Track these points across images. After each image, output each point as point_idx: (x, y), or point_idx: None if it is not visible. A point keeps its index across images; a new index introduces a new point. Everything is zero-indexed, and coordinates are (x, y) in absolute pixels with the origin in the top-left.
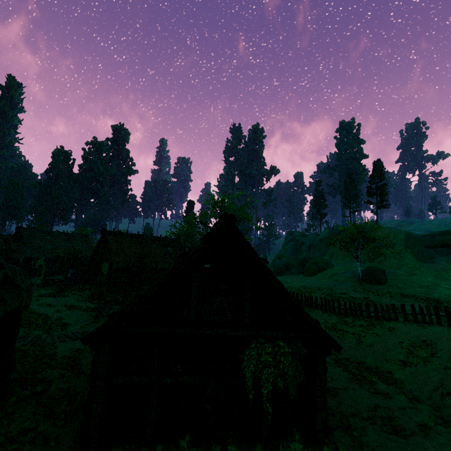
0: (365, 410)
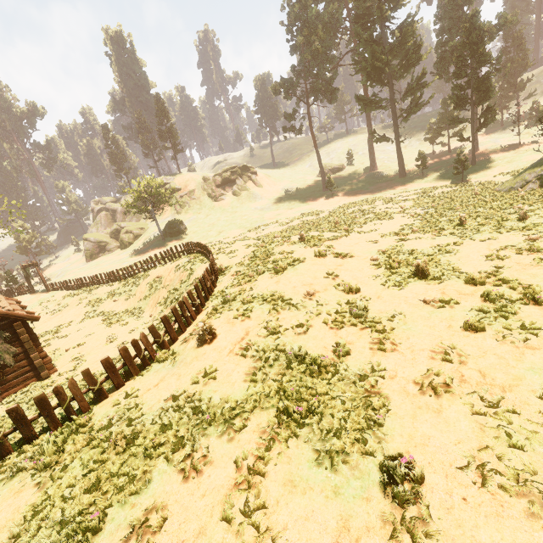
0: (101, 341)
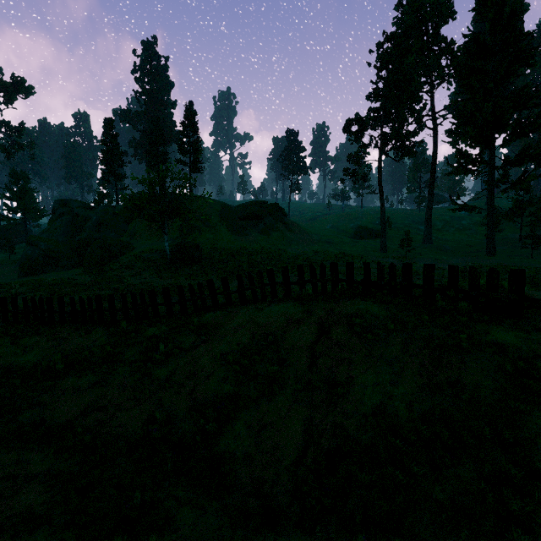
0: None
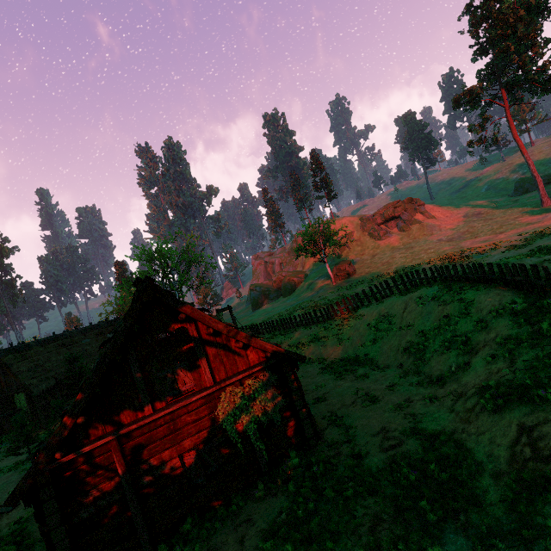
0: (349, 398)
